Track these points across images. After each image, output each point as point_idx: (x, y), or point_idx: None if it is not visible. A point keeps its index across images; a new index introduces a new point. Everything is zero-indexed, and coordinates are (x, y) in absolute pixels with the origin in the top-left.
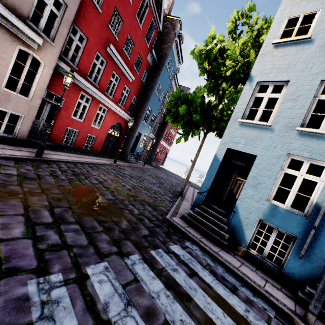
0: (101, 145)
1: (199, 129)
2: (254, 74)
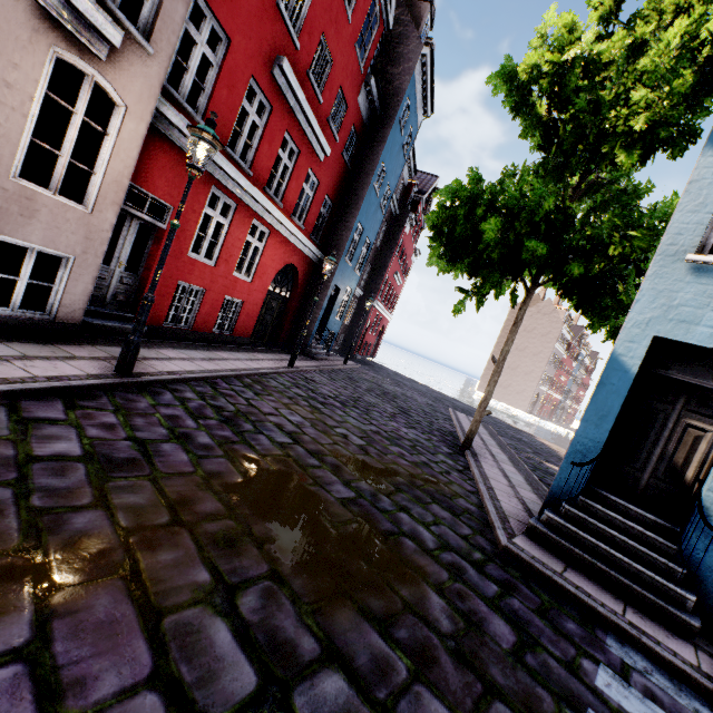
0: (253, 321)
1: (520, 280)
2: None
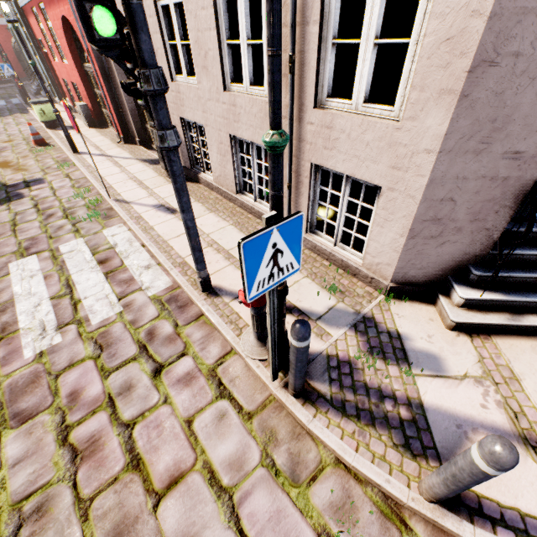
0: (22, 70)
1: None
2: None
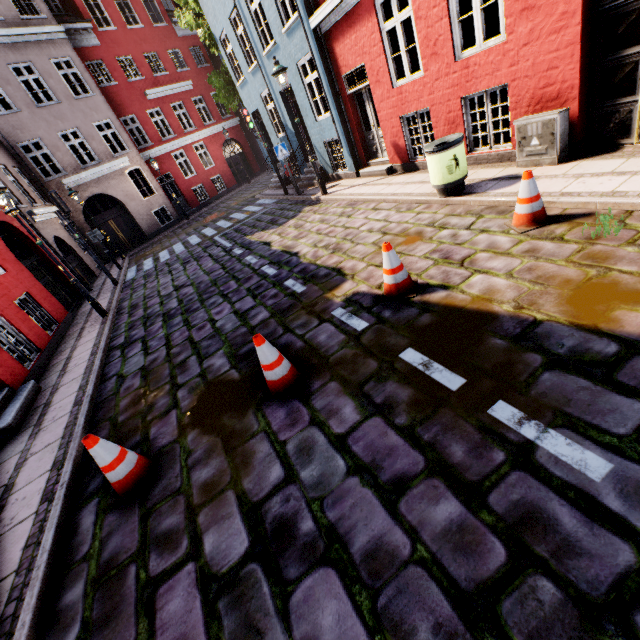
0: (232, 177)
1: None
2: (214, 33)
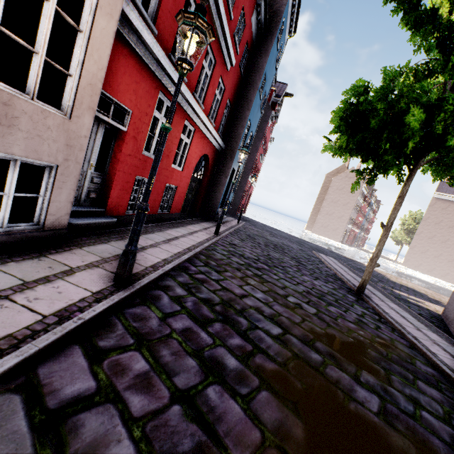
0: (182, 200)
1: (414, 162)
2: None
